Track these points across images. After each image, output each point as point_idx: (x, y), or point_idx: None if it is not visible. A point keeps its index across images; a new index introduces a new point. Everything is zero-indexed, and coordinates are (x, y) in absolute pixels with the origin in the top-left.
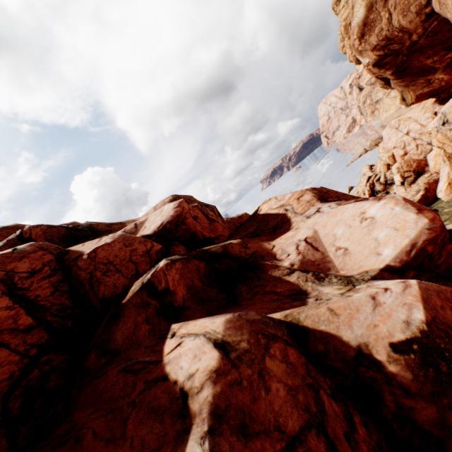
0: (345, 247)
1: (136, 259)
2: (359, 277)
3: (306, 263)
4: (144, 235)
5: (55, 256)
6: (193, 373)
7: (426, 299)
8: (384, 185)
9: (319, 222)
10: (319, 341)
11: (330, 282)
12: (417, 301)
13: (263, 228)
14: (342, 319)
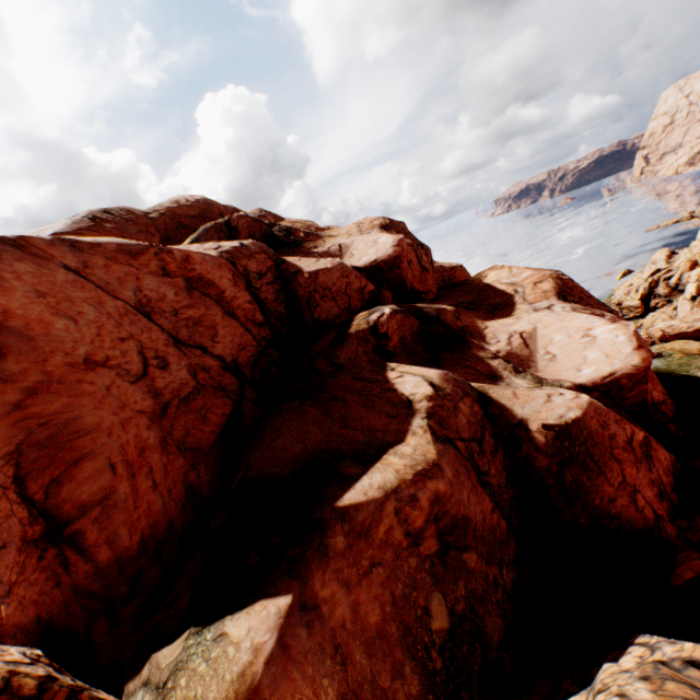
0: (554, 354)
1: (350, 293)
2: (550, 382)
3: (512, 355)
4: (354, 266)
5: (274, 262)
6: (415, 394)
7: (584, 409)
8: (671, 290)
9: (543, 321)
10: (496, 408)
11: (524, 377)
12: (576, 408)
13: (481, 302)
14: (519, 401)
